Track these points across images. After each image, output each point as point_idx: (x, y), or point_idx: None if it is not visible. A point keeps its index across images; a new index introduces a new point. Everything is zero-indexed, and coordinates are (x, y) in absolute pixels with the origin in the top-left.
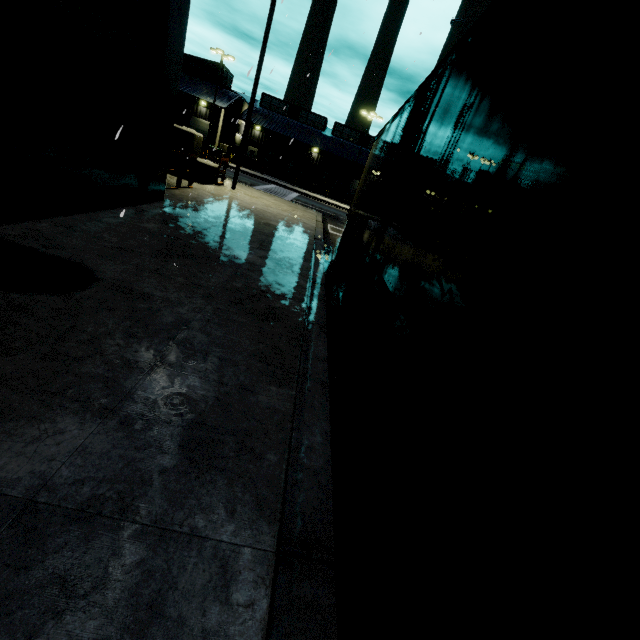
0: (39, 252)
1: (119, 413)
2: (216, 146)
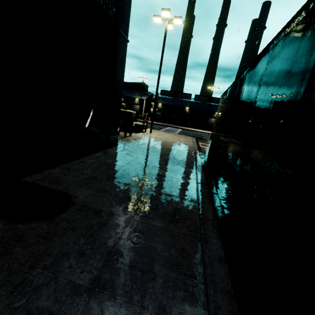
0: (47, 188)
1: None
2: (142, 115)
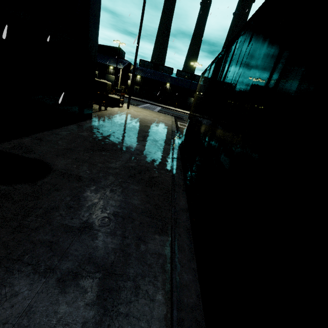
0: (21, 156)
1: (57, 271)
2: (118, 87)
